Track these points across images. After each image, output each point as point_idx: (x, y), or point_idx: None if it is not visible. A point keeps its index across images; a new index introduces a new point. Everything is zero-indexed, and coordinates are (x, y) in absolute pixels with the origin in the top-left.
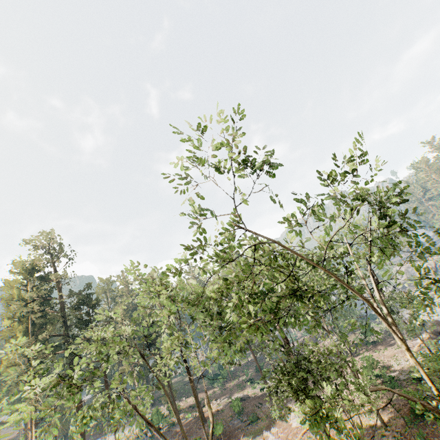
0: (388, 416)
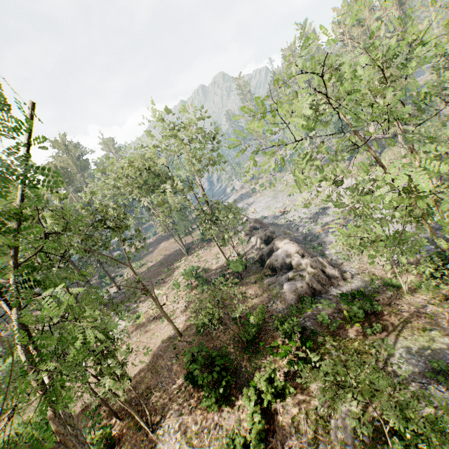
0: (187, 325)
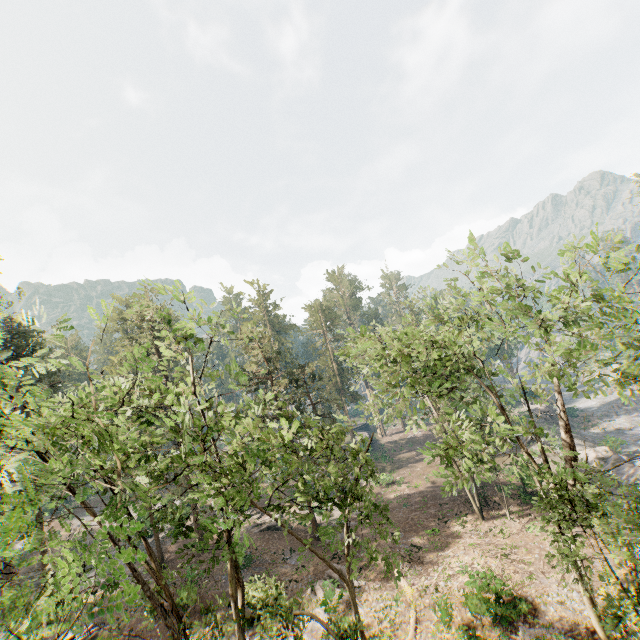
0: None
